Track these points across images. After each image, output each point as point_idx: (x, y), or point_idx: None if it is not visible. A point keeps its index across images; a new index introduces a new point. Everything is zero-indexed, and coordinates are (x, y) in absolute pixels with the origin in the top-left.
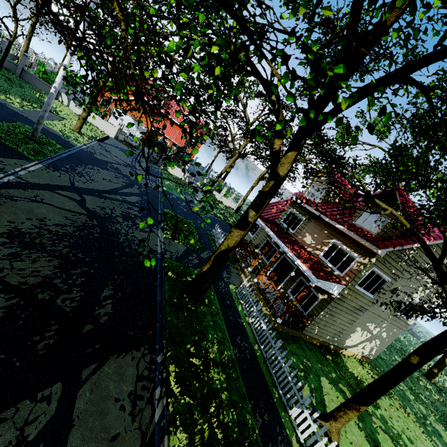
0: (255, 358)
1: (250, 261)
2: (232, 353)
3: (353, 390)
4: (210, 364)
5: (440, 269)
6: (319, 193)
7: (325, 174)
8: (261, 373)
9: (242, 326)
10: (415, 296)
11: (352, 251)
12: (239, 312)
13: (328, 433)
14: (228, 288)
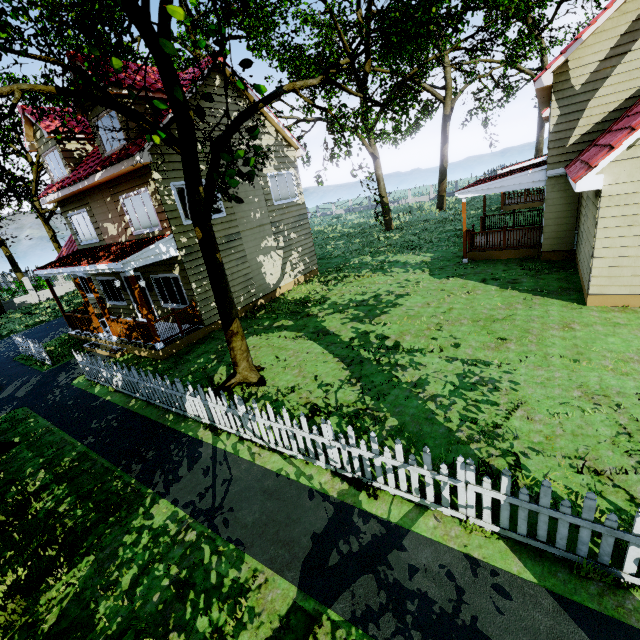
0: (131, 415)
1: (94, 327)
2: (80, 449)
3: (295, 314)
4: (31, 499)
5: (121, 109)
6: (58, 161)
7: (34, 127)
8: (142, 420)
9: (103, 404)
10: (268, 171)
11: (138, 190)
12: (95, 395)
13: (247, 381)
14: (71, 387)
